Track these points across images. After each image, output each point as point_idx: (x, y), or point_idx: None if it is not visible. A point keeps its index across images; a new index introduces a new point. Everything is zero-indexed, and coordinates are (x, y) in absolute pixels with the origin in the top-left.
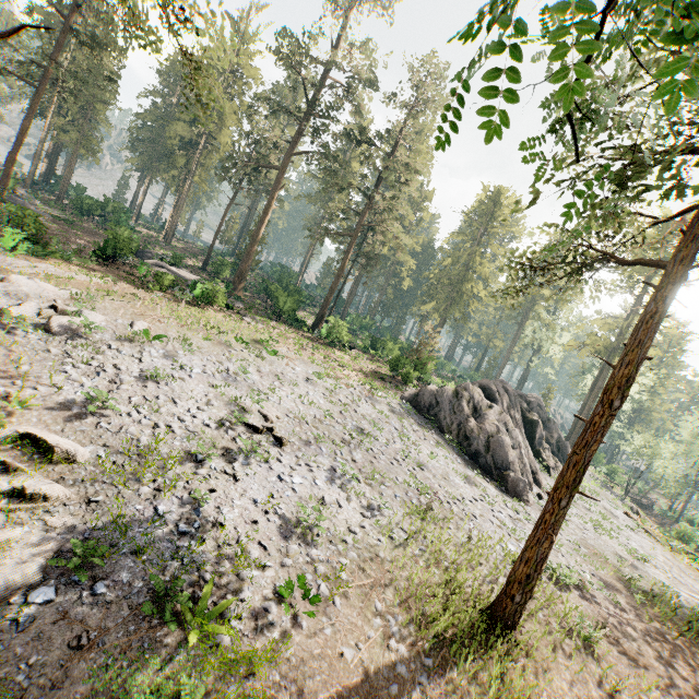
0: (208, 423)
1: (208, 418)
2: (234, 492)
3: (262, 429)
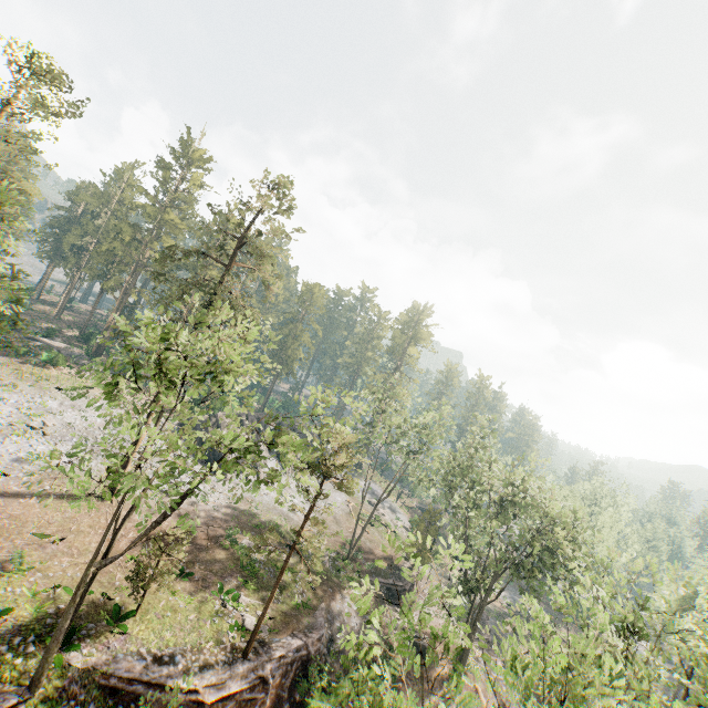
0: (4, 423)
1: (5, 422)
2: (0, 447)
3: (37, 428)
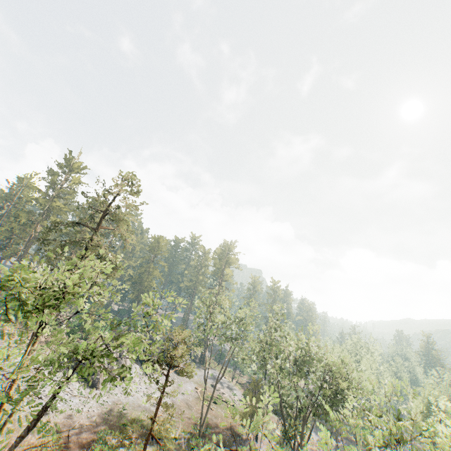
0: None
1: None
2: None
3: None
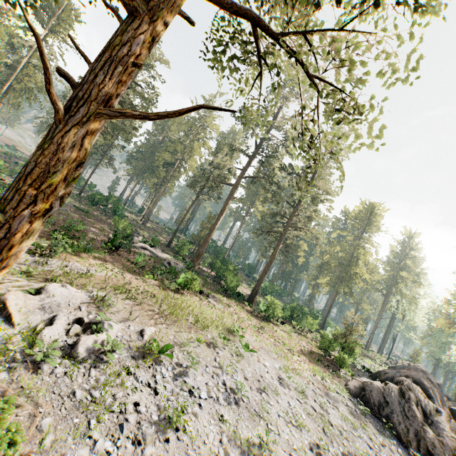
0: None
1: None
2: None
3: None
